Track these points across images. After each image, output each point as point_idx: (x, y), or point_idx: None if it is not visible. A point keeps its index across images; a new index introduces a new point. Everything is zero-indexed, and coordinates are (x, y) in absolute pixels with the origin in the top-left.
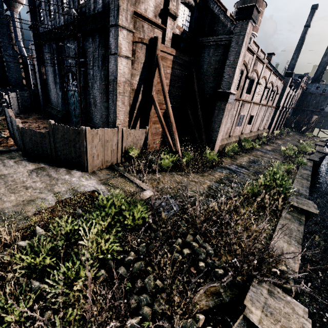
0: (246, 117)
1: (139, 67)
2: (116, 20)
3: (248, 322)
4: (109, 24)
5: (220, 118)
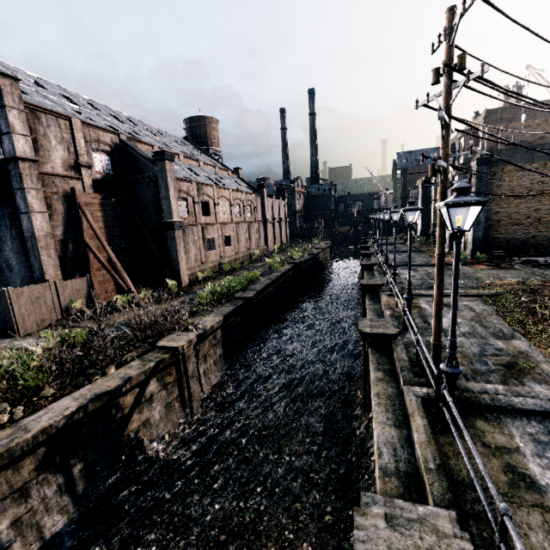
0: (218, 239)
1: (61, 218)
2: (21, 185)
3: (158, 348)
4: (13, 187)
5: (174, 246)
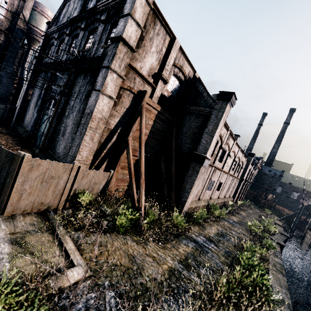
0: (216, 183)
1: (121, 111)
2: (109, 64)
3: None
4: (102, 65)
5: (193, 179)
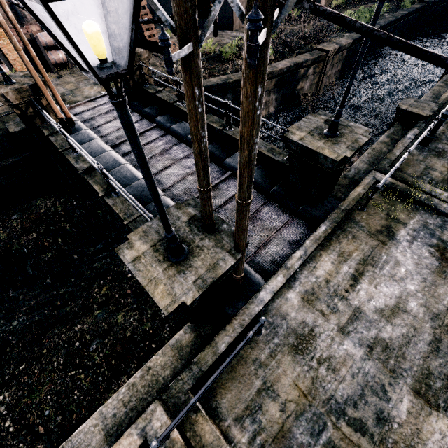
0: None
1: None
2: None
3: (317, 50)
4: None
5: None
